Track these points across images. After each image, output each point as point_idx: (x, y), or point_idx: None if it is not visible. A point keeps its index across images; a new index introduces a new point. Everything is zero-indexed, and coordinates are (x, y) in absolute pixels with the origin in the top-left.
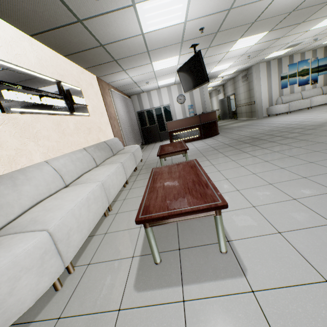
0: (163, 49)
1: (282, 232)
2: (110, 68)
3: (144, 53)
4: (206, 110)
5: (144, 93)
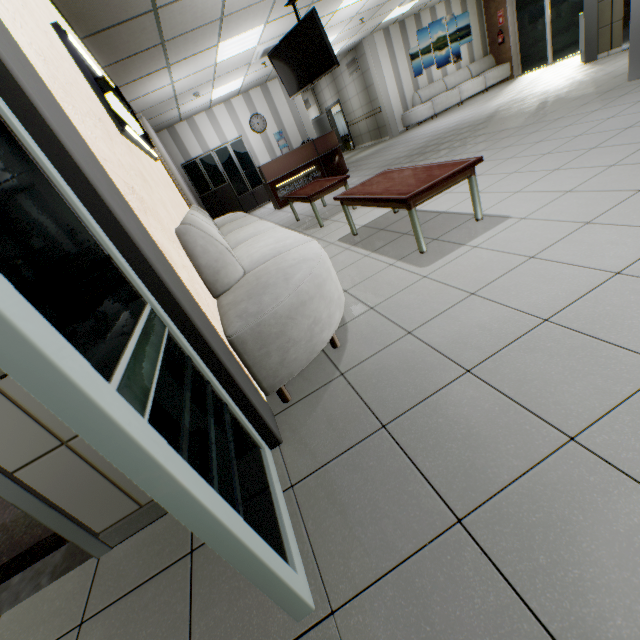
0: (245, 13)
1: (519, 191)
2: (148, 62)
3: (214, 24)
4: (308, 138)
5: (181, 123)
